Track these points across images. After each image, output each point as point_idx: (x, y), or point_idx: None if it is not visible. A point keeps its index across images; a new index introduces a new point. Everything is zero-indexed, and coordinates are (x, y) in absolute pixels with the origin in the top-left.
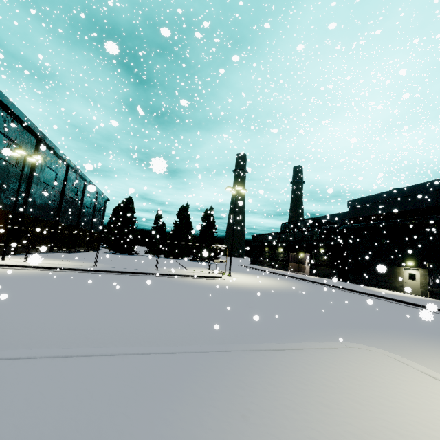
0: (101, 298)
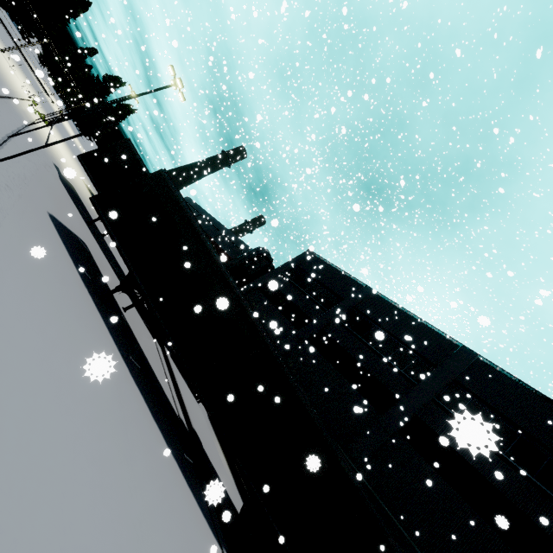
0: None
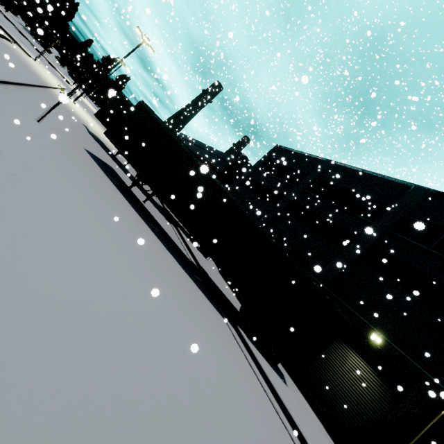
0: (1, 18)
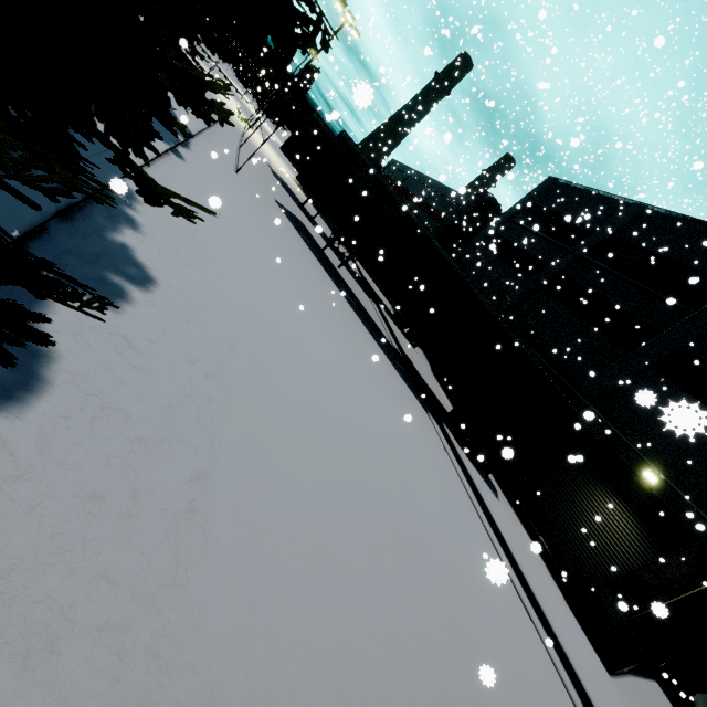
0: None
